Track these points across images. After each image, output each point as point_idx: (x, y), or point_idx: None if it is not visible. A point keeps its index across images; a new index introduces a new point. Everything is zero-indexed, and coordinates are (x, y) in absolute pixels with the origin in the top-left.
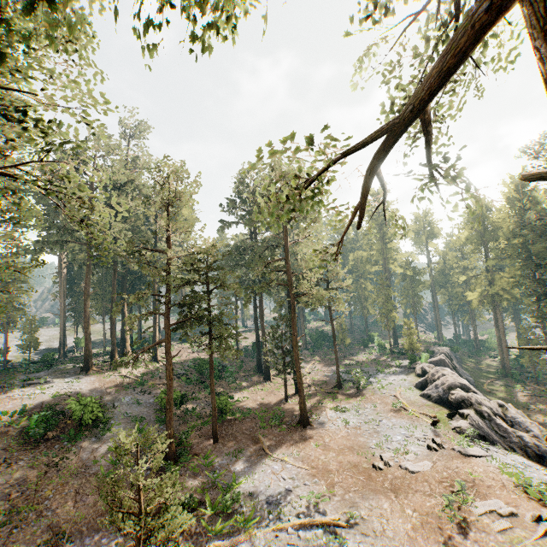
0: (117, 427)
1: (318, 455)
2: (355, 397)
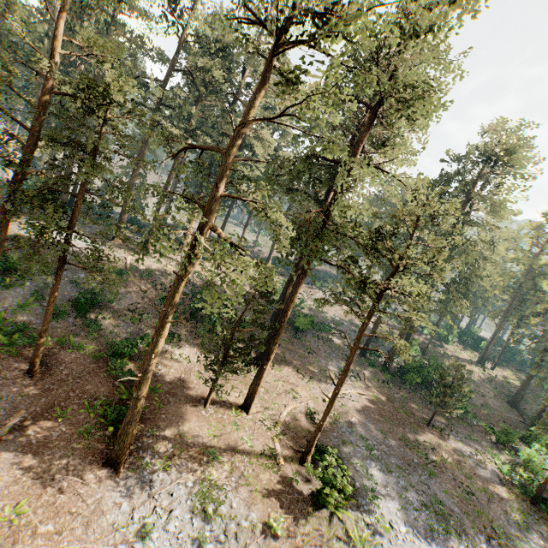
0: (21, 290)
1: None
2: (279, 505)
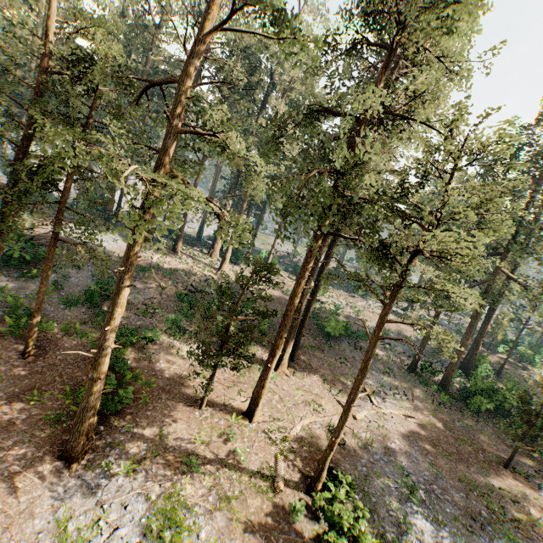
0: None
1: None
2: None
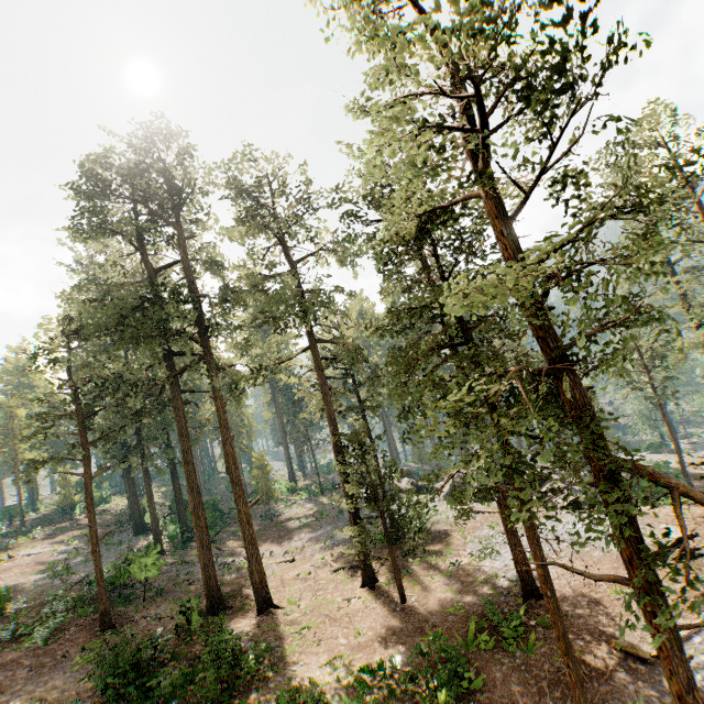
0: None
1: None
2: (447, 537)
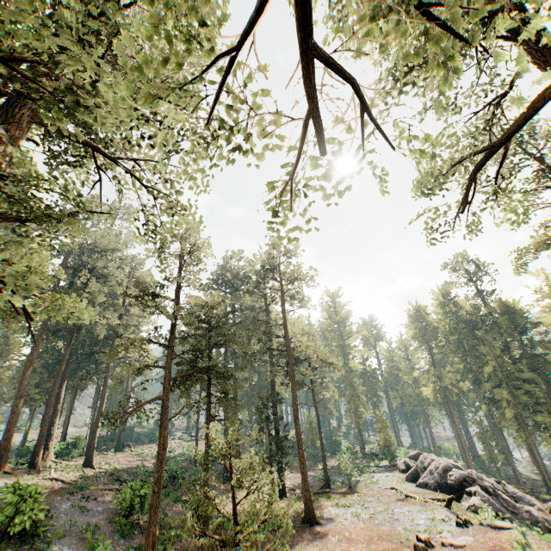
0: (57, 542)
1: (347, 547)
2: (351, 494)
